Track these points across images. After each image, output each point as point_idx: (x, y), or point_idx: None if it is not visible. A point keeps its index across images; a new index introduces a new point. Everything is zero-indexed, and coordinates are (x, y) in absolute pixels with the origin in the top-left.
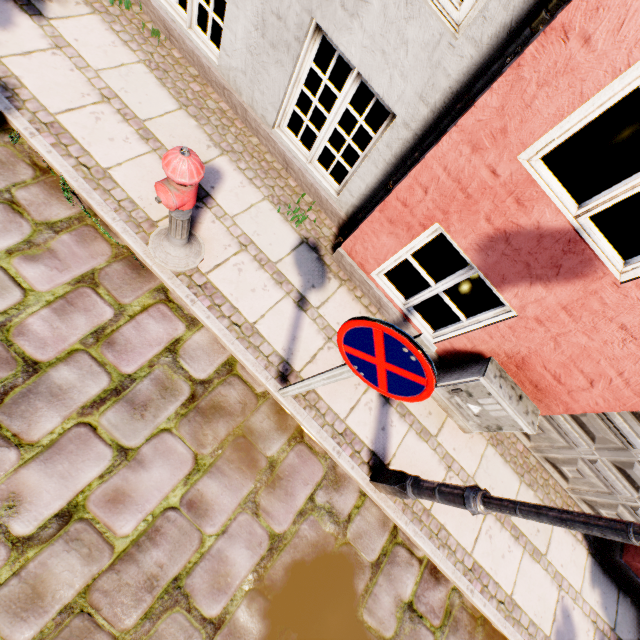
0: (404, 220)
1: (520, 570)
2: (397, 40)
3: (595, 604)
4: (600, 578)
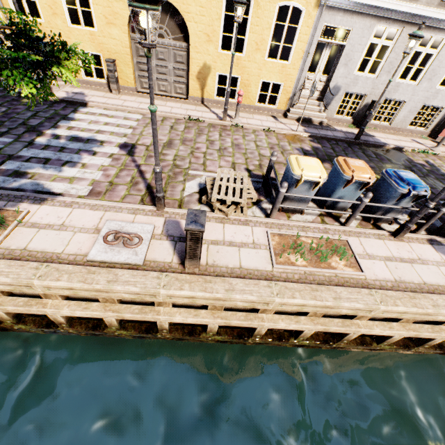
0: None
1: None
2: (444, 97)
3: None
4: None
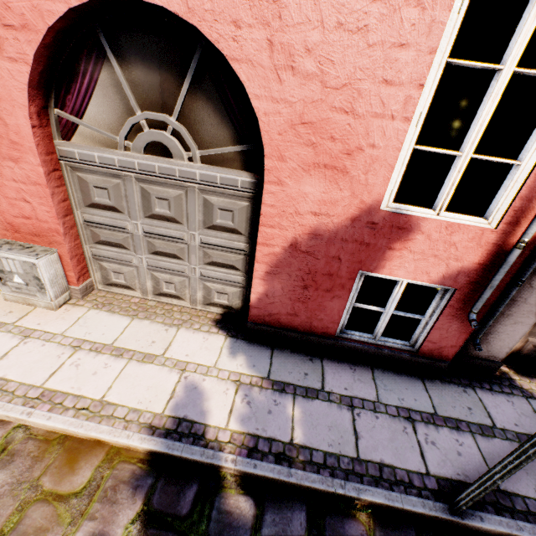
0: None
1: (121, 376)
2: None
3: (238, 368)
4: (245, 348)
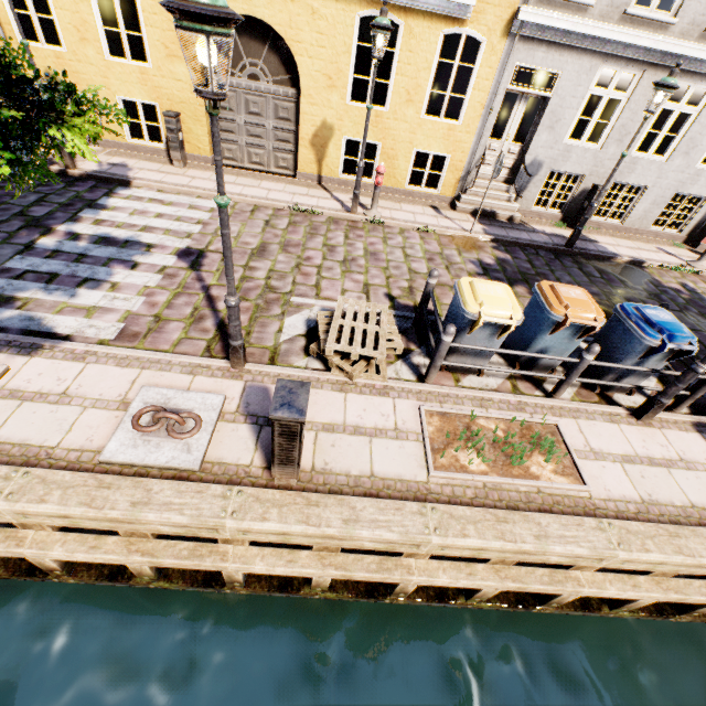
0: None
1: None
2: None
3: None
4: None
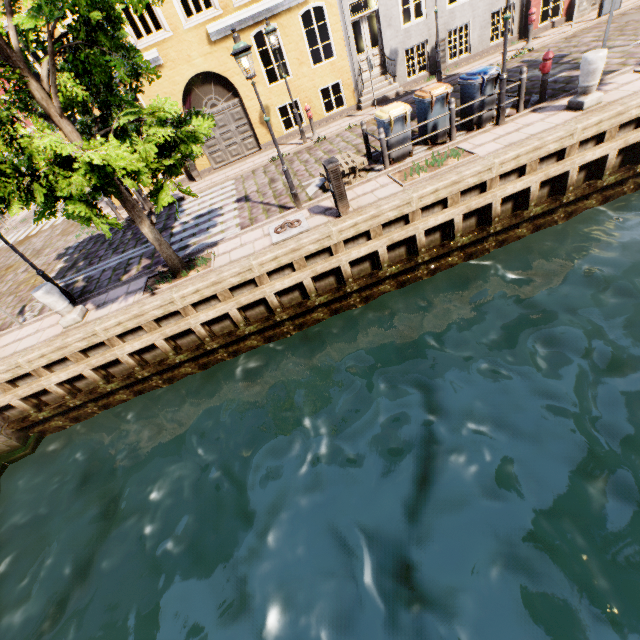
0: (536, 4)
1: None
2: None
3: None
4: None
